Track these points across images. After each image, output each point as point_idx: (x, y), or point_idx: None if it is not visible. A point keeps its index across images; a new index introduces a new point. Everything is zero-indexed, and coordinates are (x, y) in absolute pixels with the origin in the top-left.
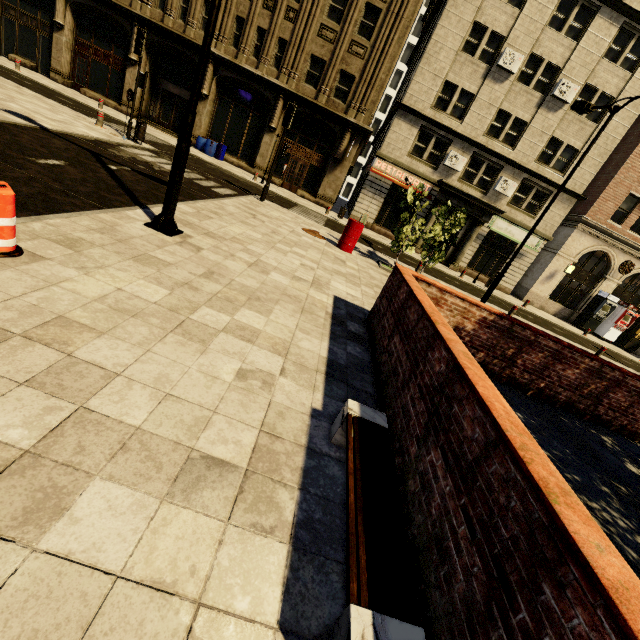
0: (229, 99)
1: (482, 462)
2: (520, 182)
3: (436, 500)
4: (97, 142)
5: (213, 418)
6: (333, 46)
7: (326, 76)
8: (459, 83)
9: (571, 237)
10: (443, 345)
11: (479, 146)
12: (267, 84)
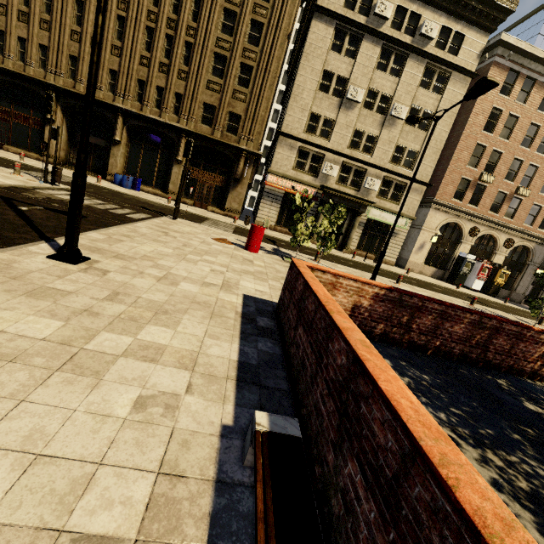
0: (139, 142)
1: (402, 481)
2: (382, 179)
3: (363, 531)
4: (11, 188)
5: (97, 474)
6: (220, 95)
7: (218, 117)
8: (321, 113)
9: (429, 215)
10: (340, 335)
11: (346, 156)
12: (170, 127)
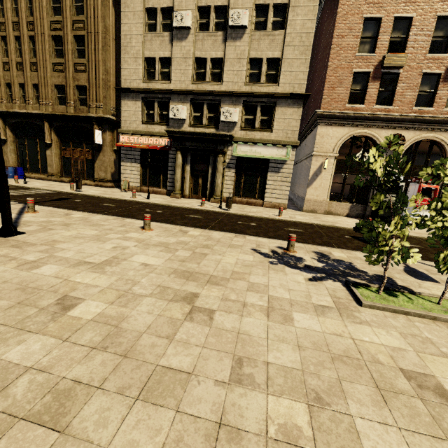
0: (23, 137)
1: None
2: (242, 106)
3: None
4: None
5: None
6: (65, 73)
7: (67, 94)
8: (155, 55)
9: (318, 134)
10: None
11: (191, 92)
12: (35, 116)
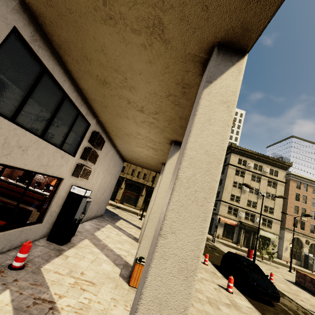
0: None
1: None
2: (262, 218)
3: None
4: None
5: None
6: None
7: None
8: (235, 194)
9: (285, 233)
10: None
11: (246, 209)
12: None
